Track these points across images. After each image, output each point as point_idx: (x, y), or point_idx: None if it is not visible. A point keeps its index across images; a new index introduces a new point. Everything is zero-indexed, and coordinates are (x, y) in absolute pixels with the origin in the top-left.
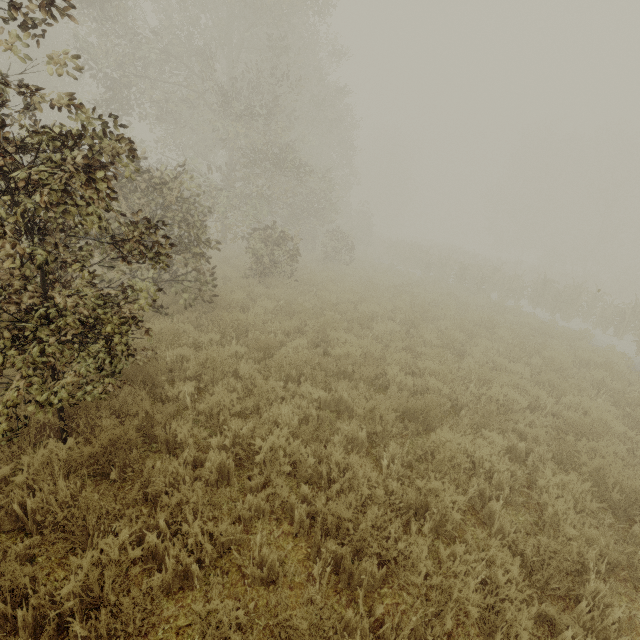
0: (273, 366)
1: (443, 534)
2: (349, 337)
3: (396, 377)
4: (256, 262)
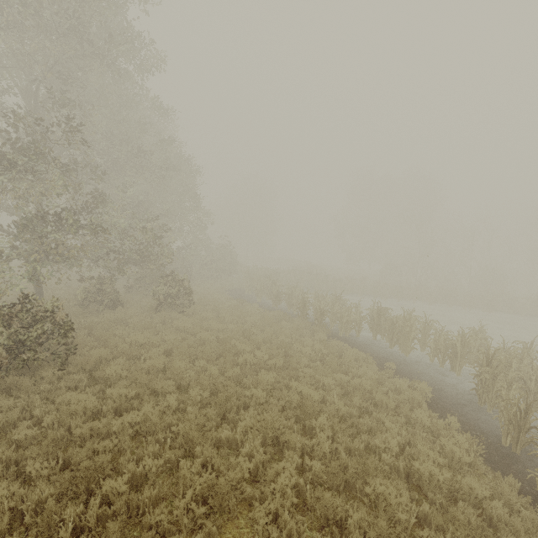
0: None
1: None
2: None
3: None
4: None
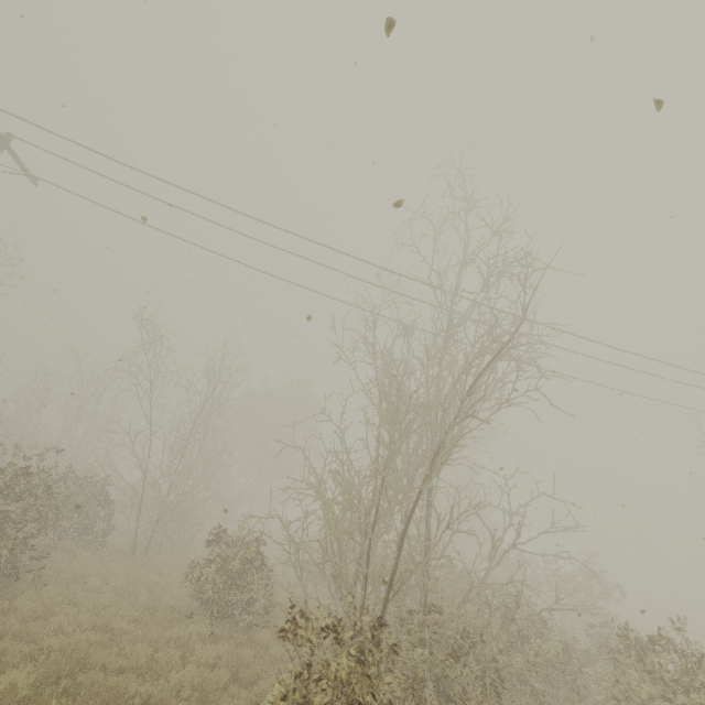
0: None
1: None
2: None
3: None
4: None
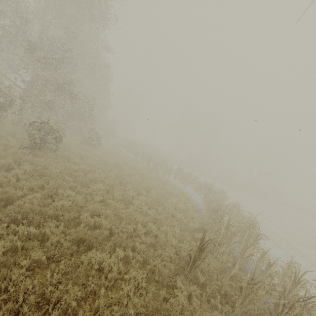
0: (6, 212)
1: (68, 314)
2: (70, 193)
3: (86, 218)
4: (30, 140)
